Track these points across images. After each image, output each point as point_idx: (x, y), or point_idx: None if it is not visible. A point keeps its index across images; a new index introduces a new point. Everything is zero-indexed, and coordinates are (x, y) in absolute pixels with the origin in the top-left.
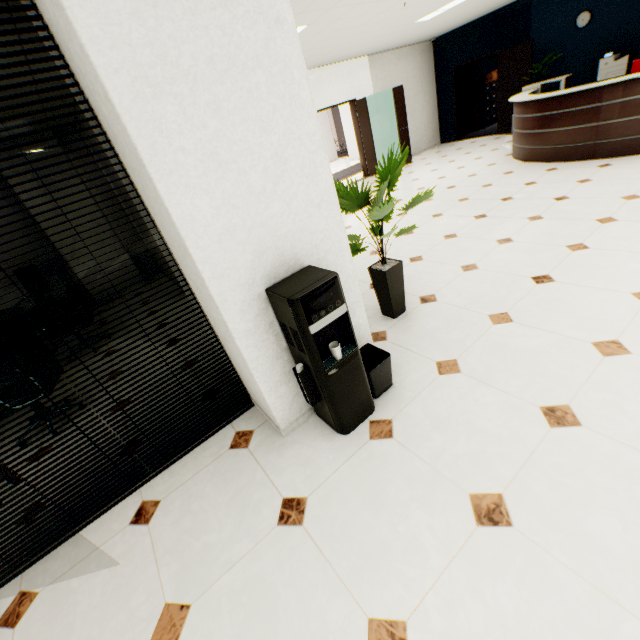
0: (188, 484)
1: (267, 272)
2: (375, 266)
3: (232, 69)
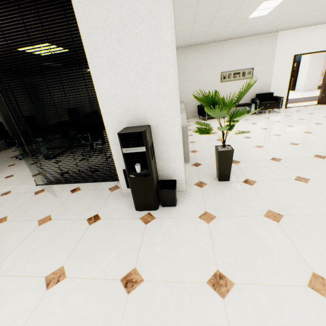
0: (89, 190)
1: (129, 120)
2: (219, 146)
3: (130, 23)
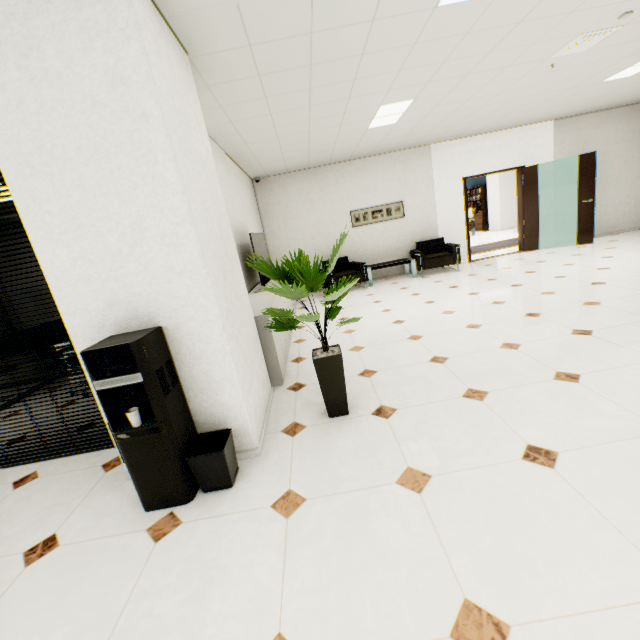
0: (58, 476)
1: (119, 321)
2: (319, 350)
3: (97, 155)
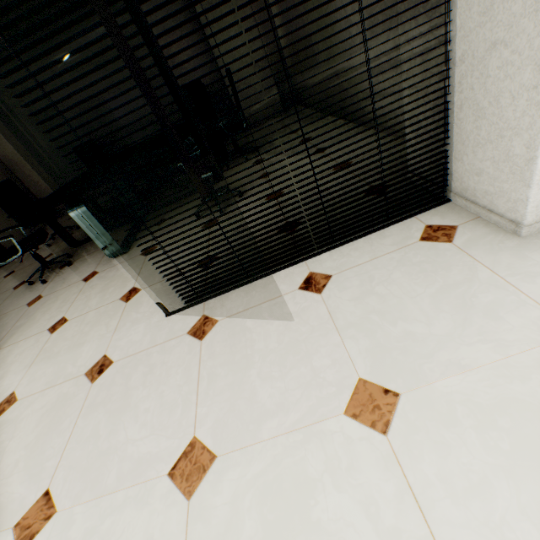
0: (365, 267)
1: None
2: None
3: None
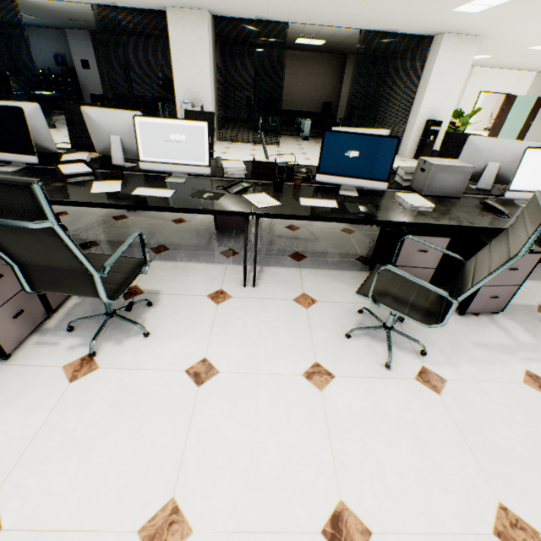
0: None
1: (429, 116)
2: None
3: (451, 77)
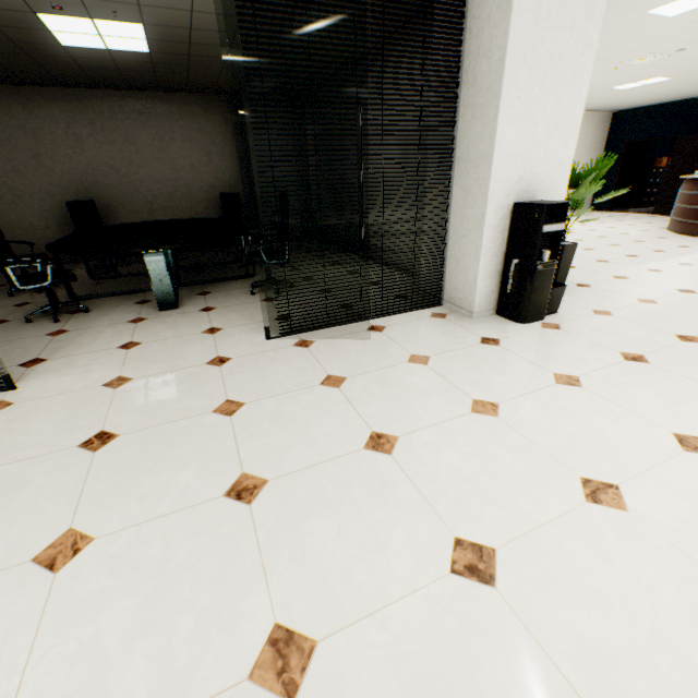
0: (404, 324)
1: (518, 193)
2: None
3: (558, 64)
